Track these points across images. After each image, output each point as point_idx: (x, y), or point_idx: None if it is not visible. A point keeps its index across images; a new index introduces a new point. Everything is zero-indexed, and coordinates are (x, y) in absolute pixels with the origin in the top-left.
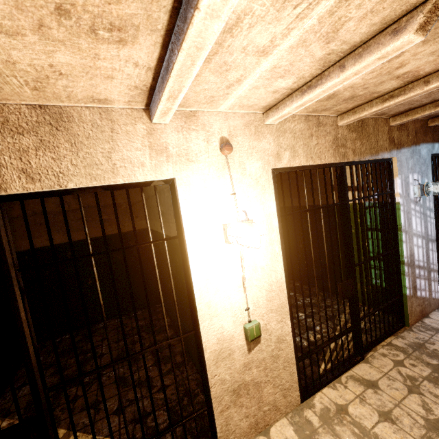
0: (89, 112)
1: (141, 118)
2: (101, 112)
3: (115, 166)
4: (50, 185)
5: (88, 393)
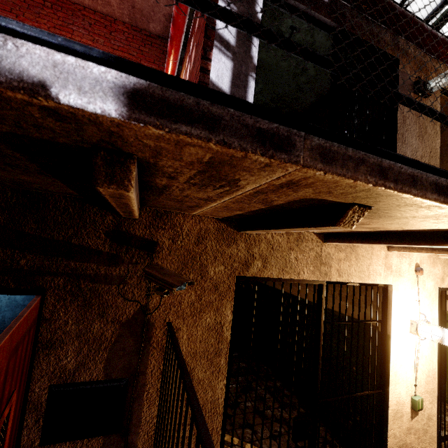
0: None
1: (384, 248)
2: None
3: (369, 273)
4: (345, 279)
5: (237, 414)
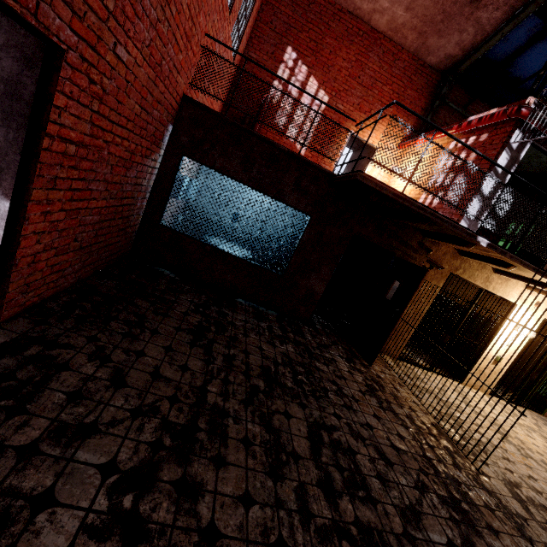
0: (514, 280)
1: (523, 286)
2: (517, 281)
3: (508, 295)
4: (494, 292)
5: None
